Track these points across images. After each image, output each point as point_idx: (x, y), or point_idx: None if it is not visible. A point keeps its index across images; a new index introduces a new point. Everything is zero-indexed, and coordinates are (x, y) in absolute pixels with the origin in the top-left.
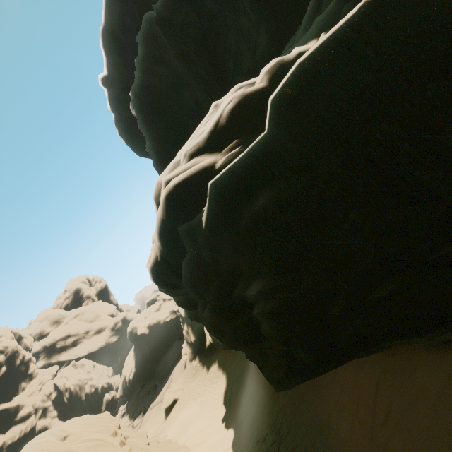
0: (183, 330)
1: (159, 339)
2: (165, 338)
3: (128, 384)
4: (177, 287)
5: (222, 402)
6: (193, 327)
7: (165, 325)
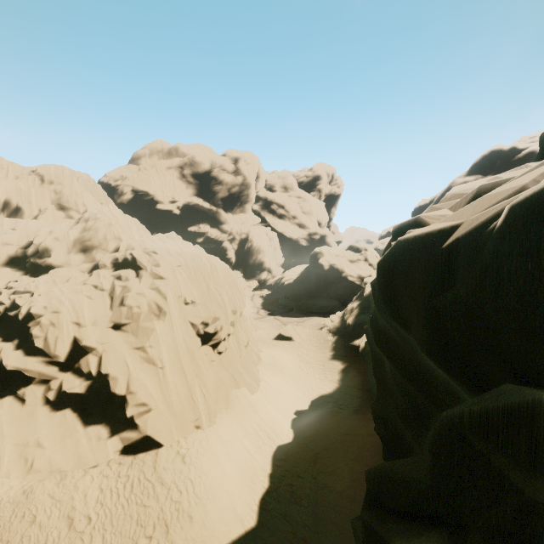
0: (351, 304)
1: (328, 284)
2: (332, 288)
3: (280, 284)
4: (404, 322)
5: (312, 399)
6: (361, 314)
7: (344, 280)
